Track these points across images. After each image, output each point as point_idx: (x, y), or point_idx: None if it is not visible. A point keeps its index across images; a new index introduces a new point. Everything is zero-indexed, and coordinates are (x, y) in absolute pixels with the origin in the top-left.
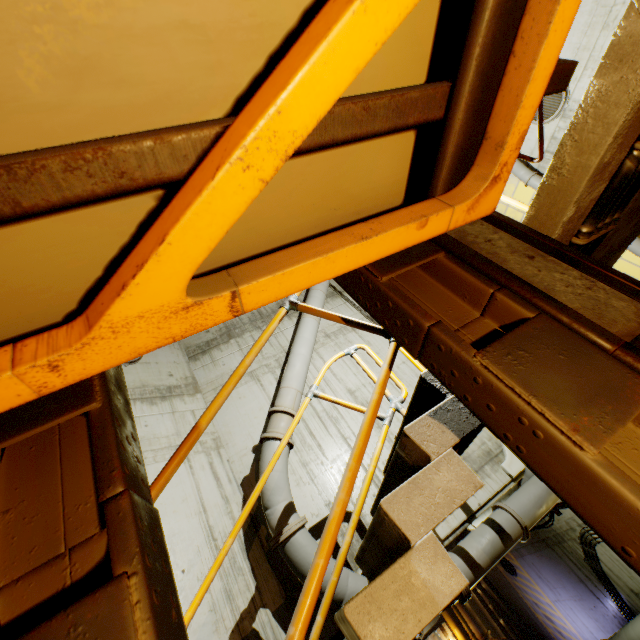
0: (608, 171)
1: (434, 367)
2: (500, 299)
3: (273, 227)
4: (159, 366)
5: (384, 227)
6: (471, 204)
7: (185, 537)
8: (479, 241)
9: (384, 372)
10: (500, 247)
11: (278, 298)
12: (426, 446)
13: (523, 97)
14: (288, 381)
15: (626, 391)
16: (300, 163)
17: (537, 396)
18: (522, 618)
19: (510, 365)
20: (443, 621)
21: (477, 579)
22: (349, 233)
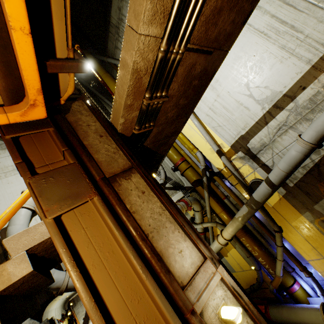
0: (135, 107)
1: None
2: (66, 154)
3: None
4: None
5: None
6: (22, 113)
7: None
8: (84, 125)
9: None
10: (91, 129)
11: None
12: None
13: (24, 75)
14: None
15: (83, 195)
16: None
17: (42, 197)
18: None
19: (41, 183)
20: None
21: None
22: None
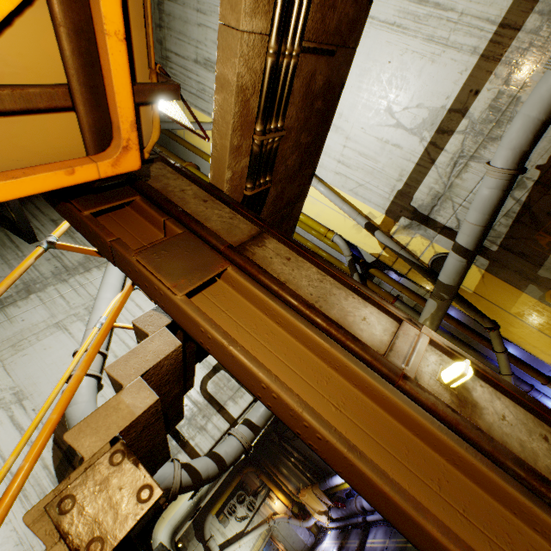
0: (244, 150)
1: (123, 269)
2: (168, 224)
3: None
4: None
5: (36, 172)
6: (114, 162)
7: None
8: (176, 190)
9: (127, 287)
10: (189, 195)
11: None
12: (147, 328)
13: (117, 102)
14: (93, 323)
15: (212, 266)
16: None
17: (162, 273)
18: (318, 466)
19: (153, 259)
20: (270, 491)
21: (257, 436)
22: (5, 175)
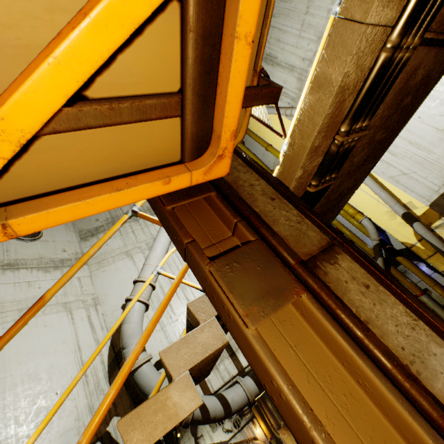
0: (321, 150)
1: (192, 268)
2: (239, 227)
3: (72, 172)
4: (55, 244)
5: (137, 183)
6: (206, 170)
7: (61, 369)
8: (245, 185)
9: (186, 264)
10: (257, 190)
11: (49, 227)
12: (199, 315)
13: (225, 111)
14: (150, 260)
15: (286, 291)
16: (86, 133)
17: (233, 293)
18: None
19: (225, 272)
20: (254, 417)
21: (261, 392)
22: (110, 185)
